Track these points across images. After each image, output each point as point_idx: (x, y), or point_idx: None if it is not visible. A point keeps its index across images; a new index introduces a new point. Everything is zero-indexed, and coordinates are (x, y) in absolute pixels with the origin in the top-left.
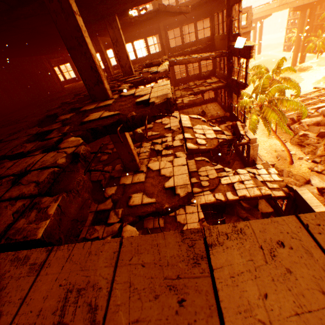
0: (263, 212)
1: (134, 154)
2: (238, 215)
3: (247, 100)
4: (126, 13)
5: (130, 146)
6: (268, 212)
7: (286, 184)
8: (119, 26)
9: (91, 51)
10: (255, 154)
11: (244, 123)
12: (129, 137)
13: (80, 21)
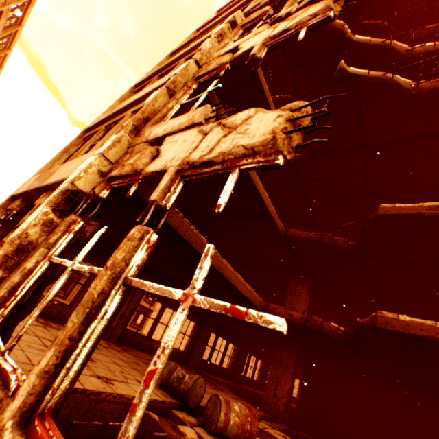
0: None
1: None
2: None
3: None
4: None
5: None
6: None
7: None
8: None
9: None
10: None
11: None
12: None
13: None
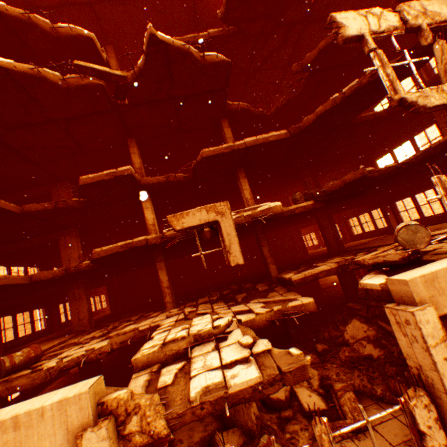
0: None
1: (150, 228)
2: None
3: None
4: (233, 112)
5: (147, 220)
6: None
7: (172, 408)
8: (223, 126)
9: (134, 161)
10: (426, 365)
11: None
12: (151, 214)
13: (134, 150)
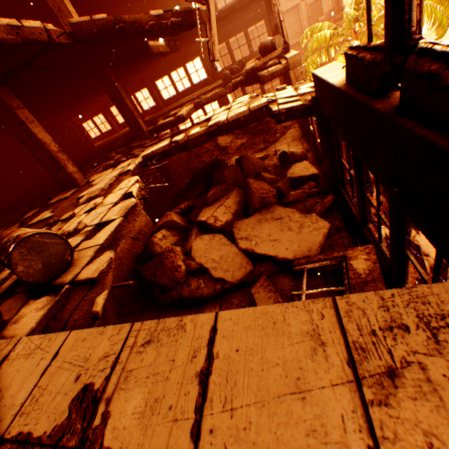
0: (293, 177)
1: None
2: (241, 186)
3: (327, 33)
4: None
5: None
6: (304, 175)
7: None
8: None
9: None
10: None
11: (284, 39)
12: None
13: None
